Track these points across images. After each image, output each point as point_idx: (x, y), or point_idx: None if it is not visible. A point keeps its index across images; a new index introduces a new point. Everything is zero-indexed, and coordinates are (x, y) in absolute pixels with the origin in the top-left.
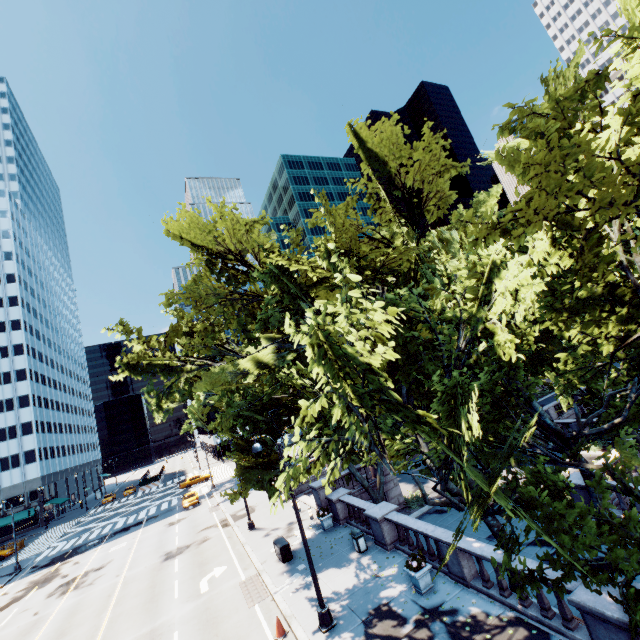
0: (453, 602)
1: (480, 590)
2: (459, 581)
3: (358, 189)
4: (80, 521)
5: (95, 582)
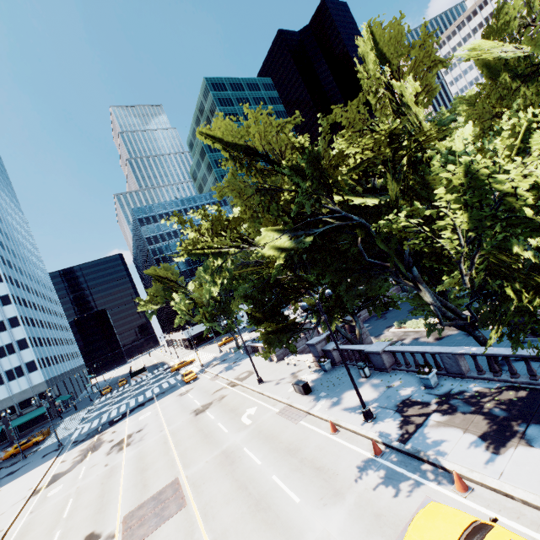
0: (459, 388)
1: (476, 378)
2: (457, 376)
3: (369, 85)
4: (91, 409)
5: (144, 438)
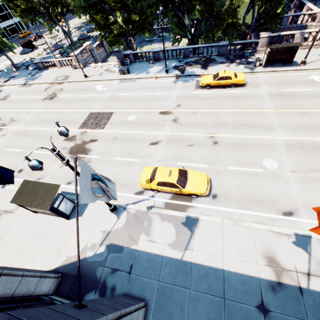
0: (189, 60)
1: (192, 57)
2: (187, 58)
3: None
4: None
5: (16, 119)
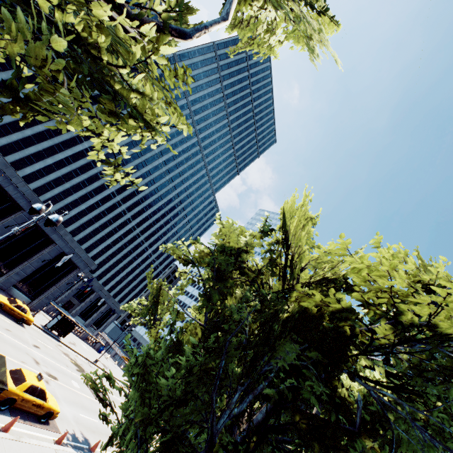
0: None
1: None
2: None
3: None
4: None
5: None
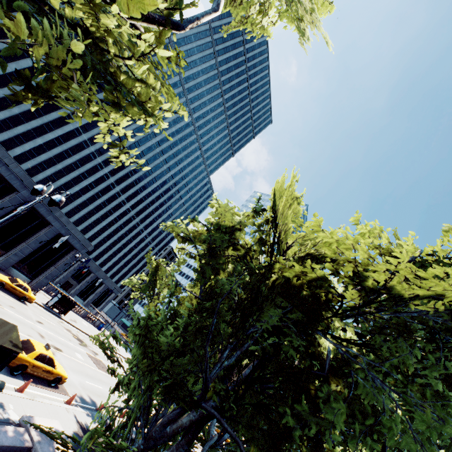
0: None
1: None
2: None
3: None
4: None
5: None
